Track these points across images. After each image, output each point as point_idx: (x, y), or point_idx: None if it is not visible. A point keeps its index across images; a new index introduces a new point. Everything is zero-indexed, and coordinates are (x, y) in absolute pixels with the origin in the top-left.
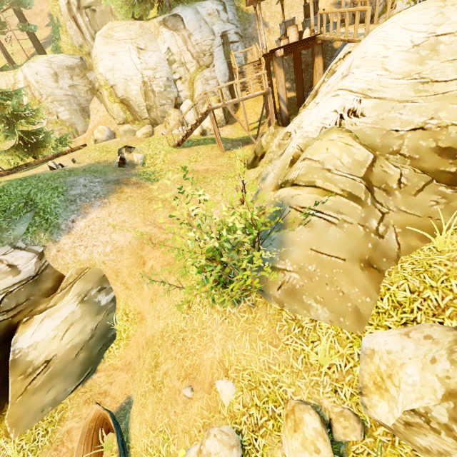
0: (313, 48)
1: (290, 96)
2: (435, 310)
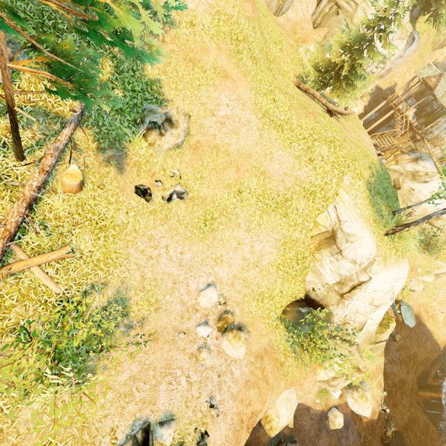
0: (416, 138)
1: (362, 111)
2: (443, 259)
